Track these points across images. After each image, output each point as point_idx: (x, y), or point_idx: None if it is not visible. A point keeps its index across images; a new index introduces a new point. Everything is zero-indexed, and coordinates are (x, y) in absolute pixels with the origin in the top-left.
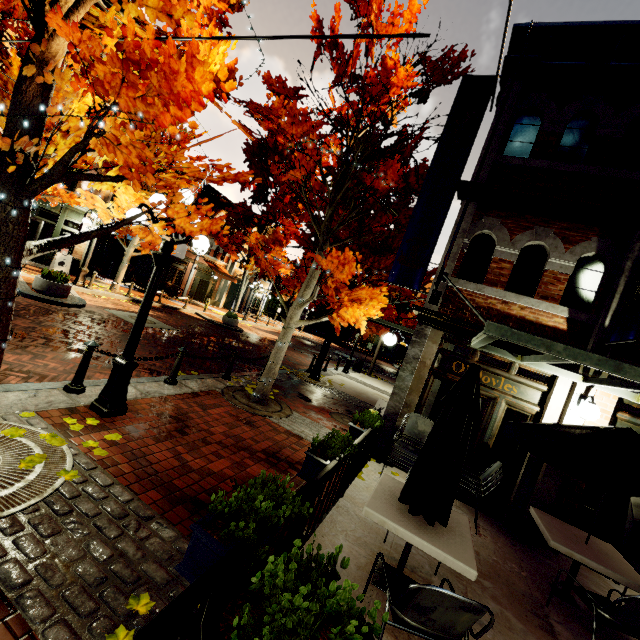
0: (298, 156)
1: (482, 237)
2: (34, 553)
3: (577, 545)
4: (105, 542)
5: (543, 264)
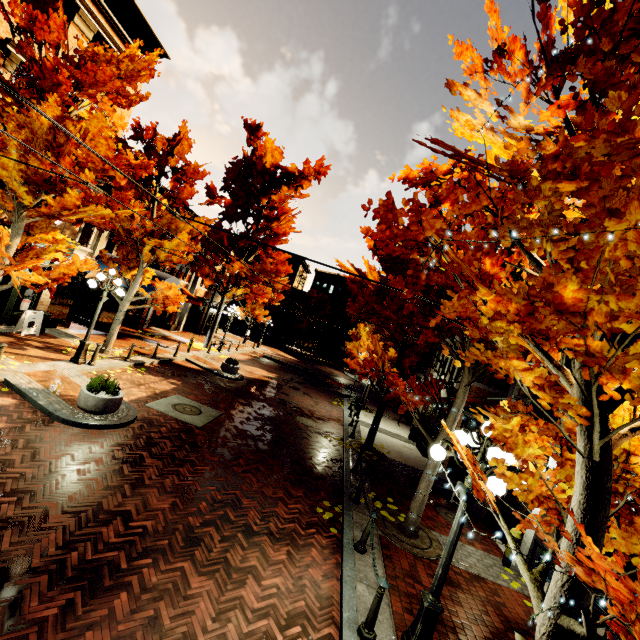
0: None
1: None
2: None
3: None
4: None
5: None
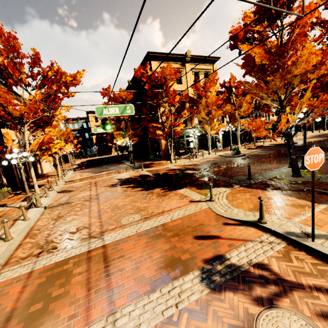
0: (327, 72)
1: None
2: None
3: None
4: None
5: None
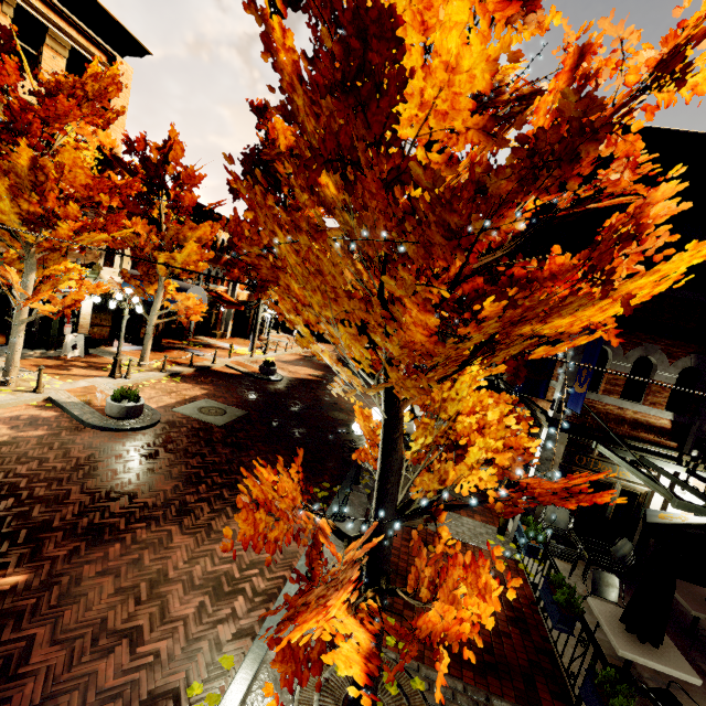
0: None
1: None
2: None
3: (704, 606)
4: None
5: (649, 372)
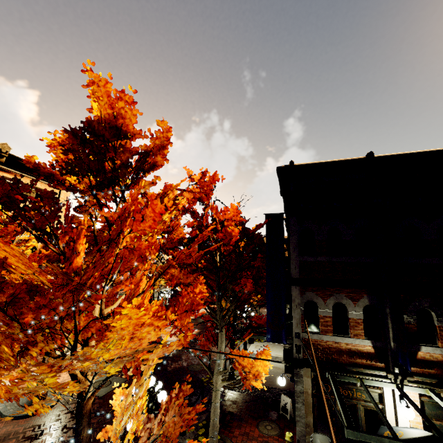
0: None
1: (309, 302)
2: None
3: None
4: None
5: (346, 312)
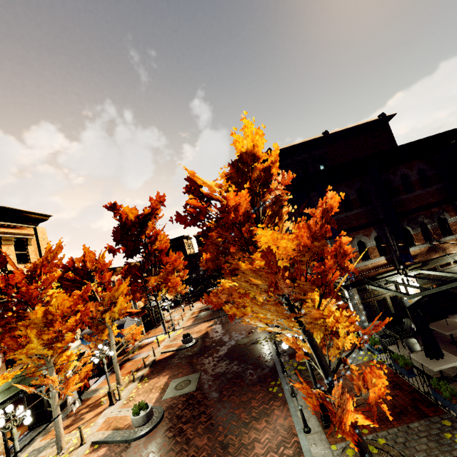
0: None
1: None
2: (423, 453)
3: (448, 328)
4: (419, 438)
5: (365, 245)
